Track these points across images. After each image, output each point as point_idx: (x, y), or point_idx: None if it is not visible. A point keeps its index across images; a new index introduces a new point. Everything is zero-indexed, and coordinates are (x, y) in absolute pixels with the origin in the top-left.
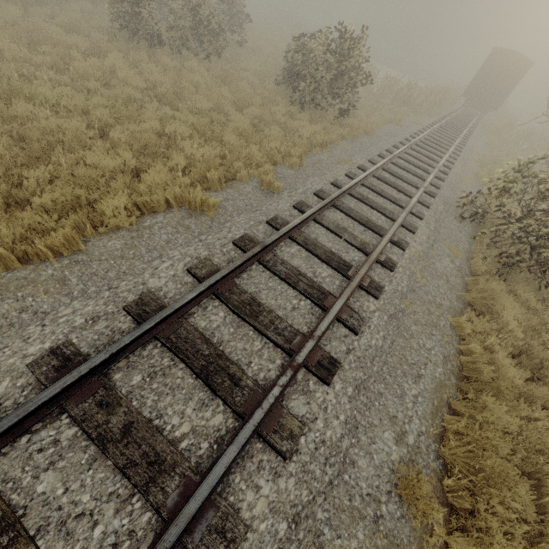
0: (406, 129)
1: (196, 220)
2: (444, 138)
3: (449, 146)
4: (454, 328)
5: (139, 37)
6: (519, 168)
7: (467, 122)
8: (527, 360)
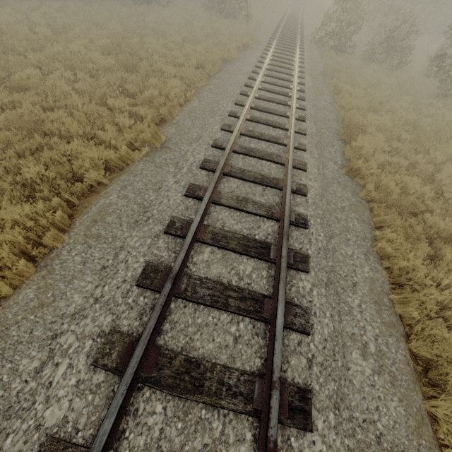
0: (274, 20)
1: (249, 49)
2: (293, 20)
3: (297, 23)
4: (324, 63)
5: (141, 1)
6: (329, 14)
7: (298, 12)
8: (346, 69)
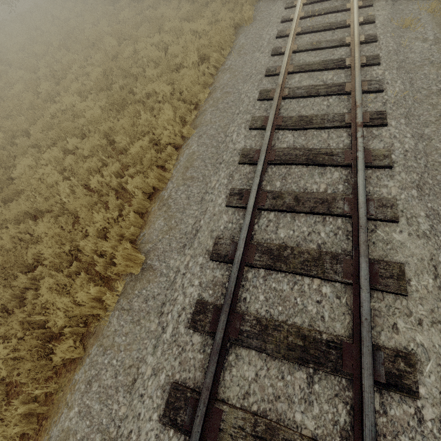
0: None
1: None
2: None
3: None
4: None
5: None
6: None
7: None
8: None
